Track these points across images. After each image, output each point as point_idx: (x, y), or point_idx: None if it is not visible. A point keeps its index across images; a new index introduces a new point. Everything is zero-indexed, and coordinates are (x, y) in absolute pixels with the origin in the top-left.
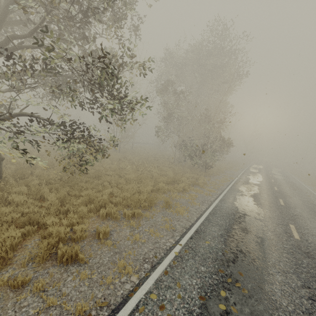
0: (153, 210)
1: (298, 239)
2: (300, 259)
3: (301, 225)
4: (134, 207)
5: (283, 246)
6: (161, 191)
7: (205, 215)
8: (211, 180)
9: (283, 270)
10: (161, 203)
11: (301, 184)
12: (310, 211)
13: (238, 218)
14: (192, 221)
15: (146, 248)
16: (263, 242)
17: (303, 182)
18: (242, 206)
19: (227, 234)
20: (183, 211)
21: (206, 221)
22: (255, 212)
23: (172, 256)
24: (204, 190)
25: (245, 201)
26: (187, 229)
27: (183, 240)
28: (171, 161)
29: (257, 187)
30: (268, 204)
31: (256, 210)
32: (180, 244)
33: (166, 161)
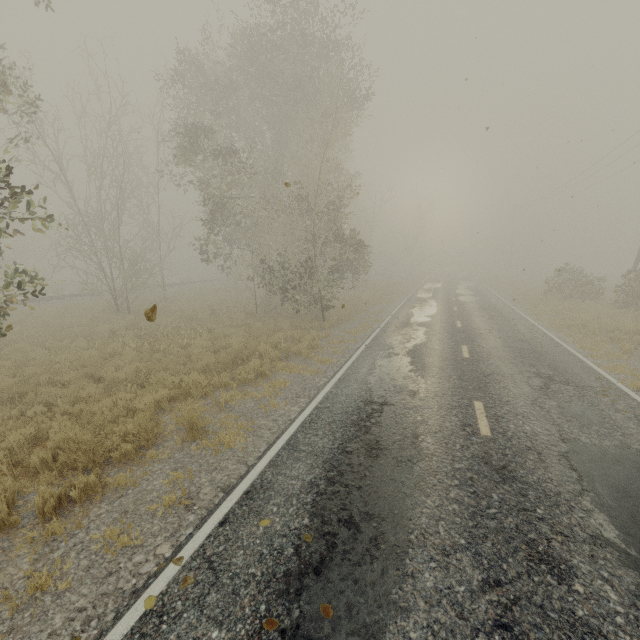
0: (150, 458)
1: (488, 435)
2: (487, 495)
3: (497, 396)
4: (88, 467)
5: (452, 468)
6: (195, 393)
7: (290, 431)
8: (333, 335)
9: (442, 547)
10: (185, 428)
11: (505, 305)
12: (517, 358)
13: (366, 419)
14: (251, 460)
15: (64, 612)
16: (411, 472)
17: (510, 299)
18: (383, 384)
19: (328, 476)
20: (238, 435)
21: (284, 451)
22: (407, 390)
23: (132, 620)
24: (310, 363)
25: (391, 370)
26: (227, 491)
27: (198, 537)
28: (254, 310)
29: (423, 330)
30: (438, 364)
31: (412, 384)
32: (179, 558)
33: (237, 314)
